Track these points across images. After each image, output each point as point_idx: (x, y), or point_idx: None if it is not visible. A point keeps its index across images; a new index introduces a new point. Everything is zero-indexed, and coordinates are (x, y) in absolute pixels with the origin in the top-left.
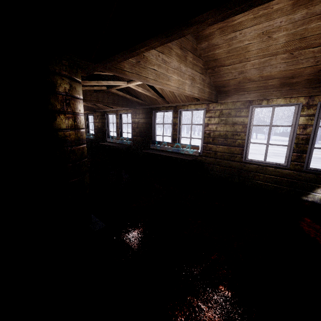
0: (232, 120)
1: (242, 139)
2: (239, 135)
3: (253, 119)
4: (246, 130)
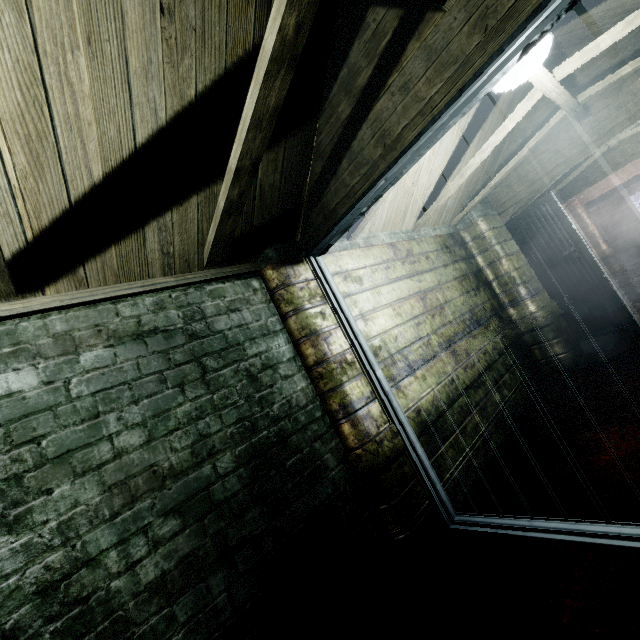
0: (618, 211)
1: (634, 216)
2: (631, 215)
3: (632, 203)
4: (632, 210)
